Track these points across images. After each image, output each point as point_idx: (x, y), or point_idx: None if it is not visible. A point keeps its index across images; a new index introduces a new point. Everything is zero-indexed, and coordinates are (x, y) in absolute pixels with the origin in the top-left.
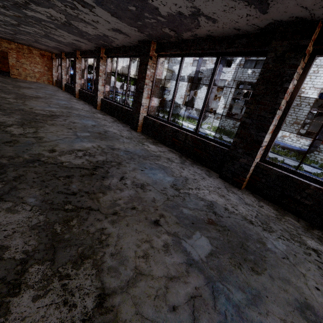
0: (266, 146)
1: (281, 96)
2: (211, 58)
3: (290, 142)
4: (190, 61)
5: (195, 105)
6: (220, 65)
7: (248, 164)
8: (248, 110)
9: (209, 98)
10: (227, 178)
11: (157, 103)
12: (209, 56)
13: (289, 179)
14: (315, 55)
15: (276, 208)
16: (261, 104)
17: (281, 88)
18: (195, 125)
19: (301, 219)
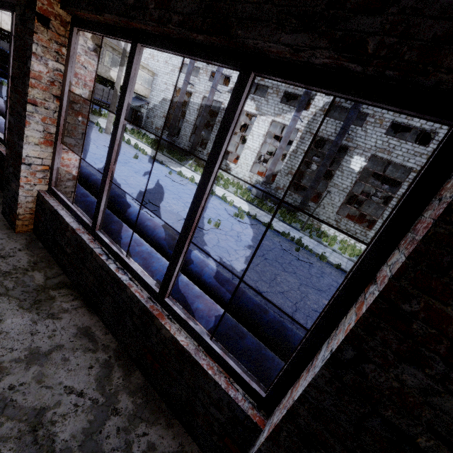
0: (51, 166)
1: (28, 82)
2: (205, 66)
3: (283, 196)
4: (179, 64)
5: (181, 131)
6: (214, 80)
7: (17, 191)
8: (11, 103)
9: (209, 126)
10: (7, 215)
11: (113, 115)
12: (6, 8)
13: (57, 217)
14: (73, 26)
15: (42, 260)
16: (18, 93)
17: (27, 68)
18: (171, 158)
19: (64, 276)
